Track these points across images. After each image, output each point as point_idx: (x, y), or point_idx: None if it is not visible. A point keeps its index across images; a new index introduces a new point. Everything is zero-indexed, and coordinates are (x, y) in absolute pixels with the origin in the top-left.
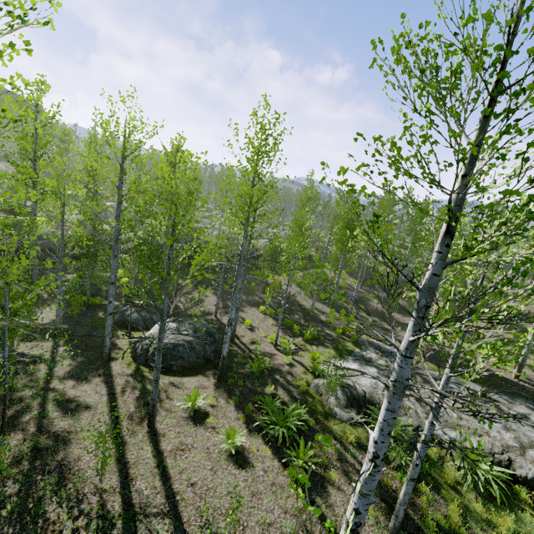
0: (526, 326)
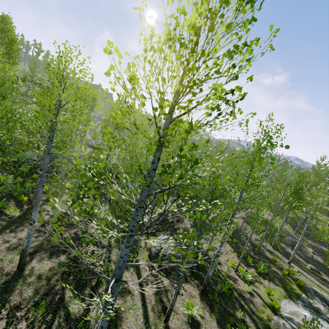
0: None
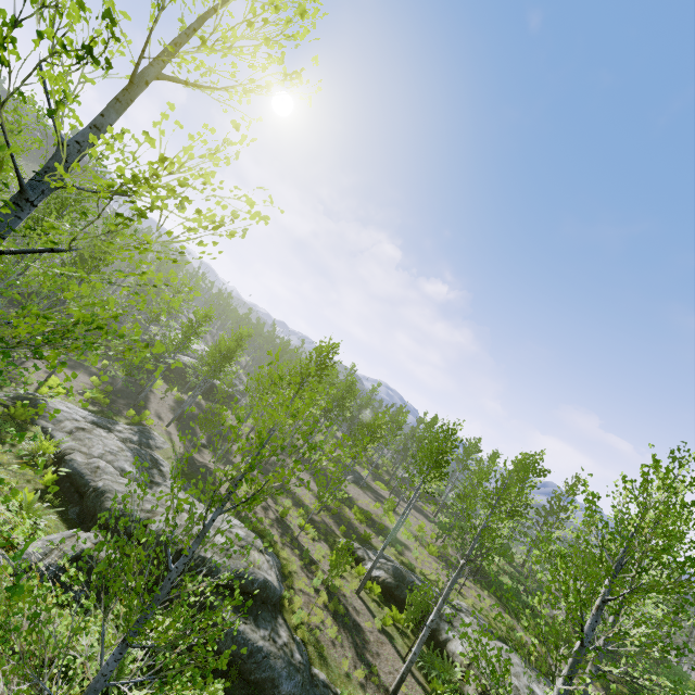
0: (344, 511)
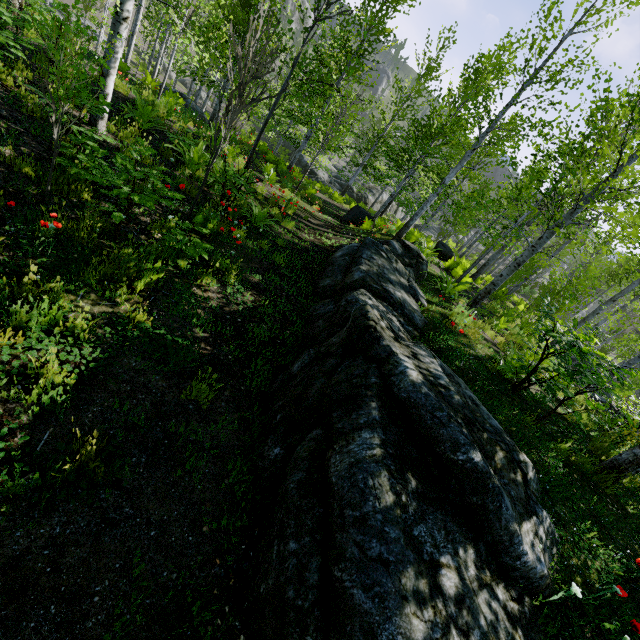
0: None
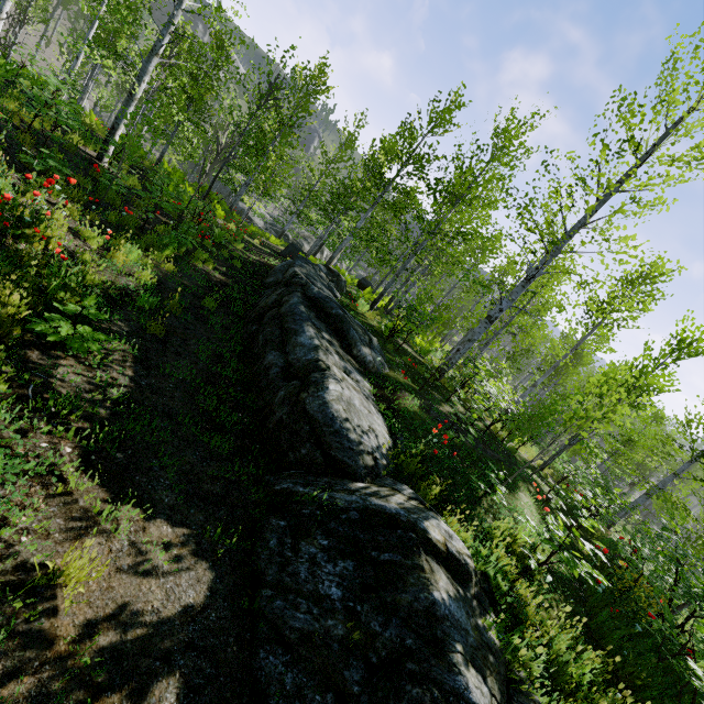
0: None
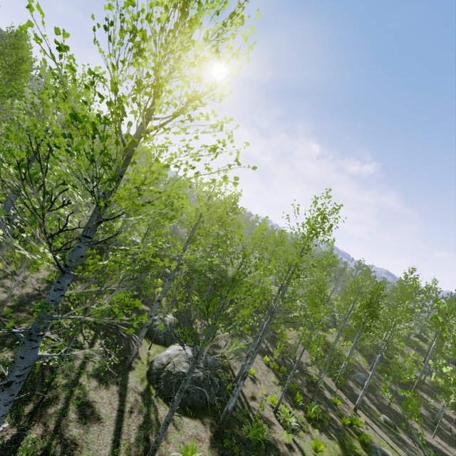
0: None
